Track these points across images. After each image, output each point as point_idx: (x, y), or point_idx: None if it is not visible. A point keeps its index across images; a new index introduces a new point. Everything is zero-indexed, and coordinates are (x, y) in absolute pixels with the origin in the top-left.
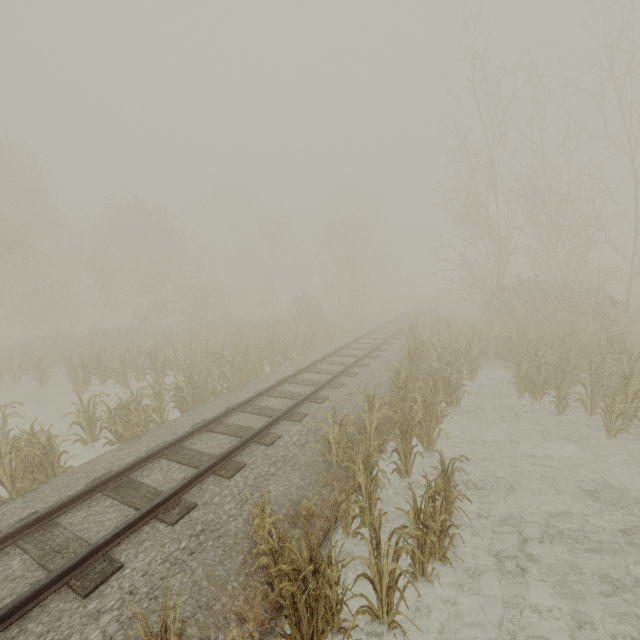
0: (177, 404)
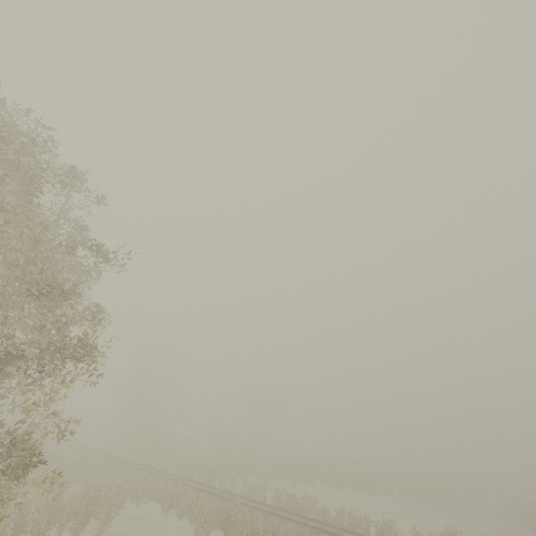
0: (173, 504)
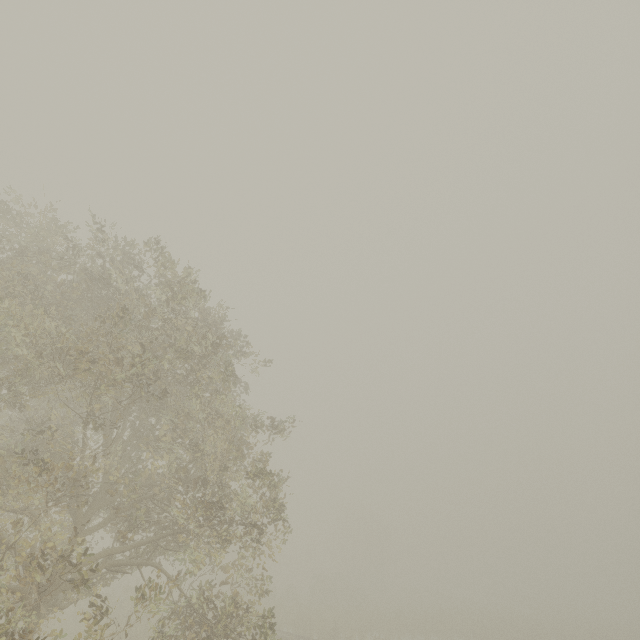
0: None
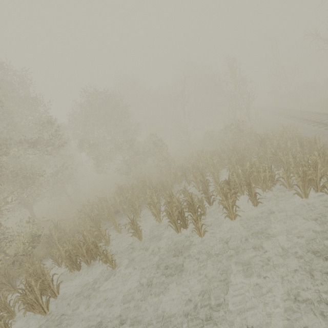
0: None
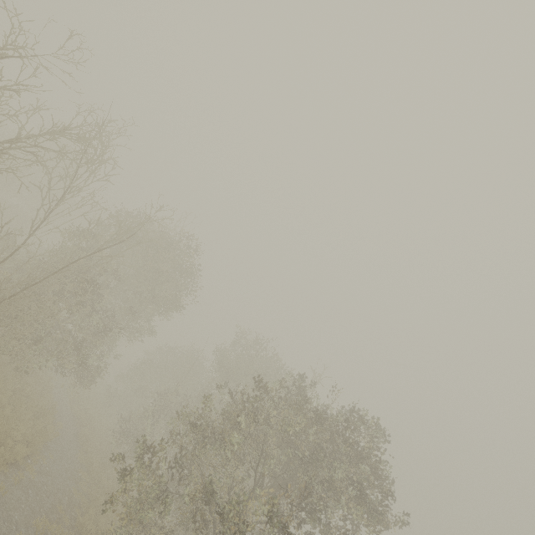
0: None
